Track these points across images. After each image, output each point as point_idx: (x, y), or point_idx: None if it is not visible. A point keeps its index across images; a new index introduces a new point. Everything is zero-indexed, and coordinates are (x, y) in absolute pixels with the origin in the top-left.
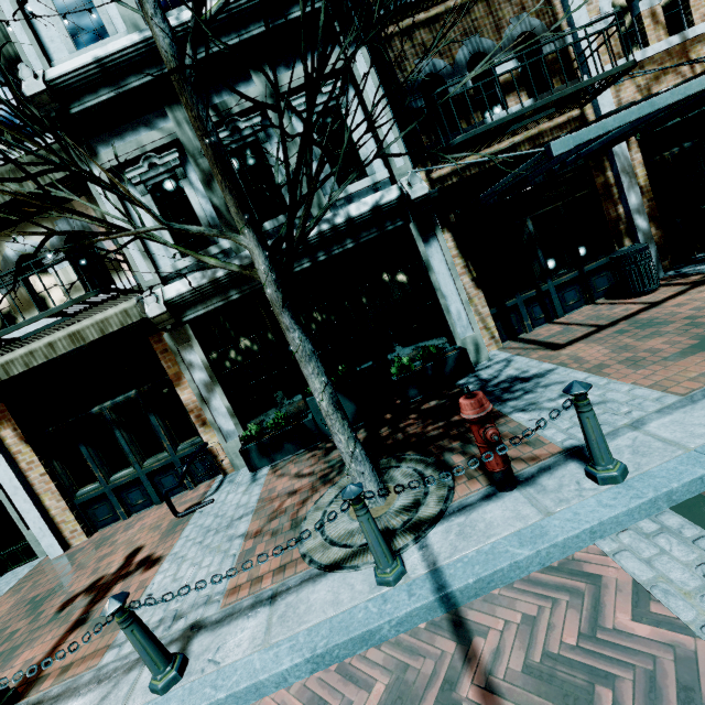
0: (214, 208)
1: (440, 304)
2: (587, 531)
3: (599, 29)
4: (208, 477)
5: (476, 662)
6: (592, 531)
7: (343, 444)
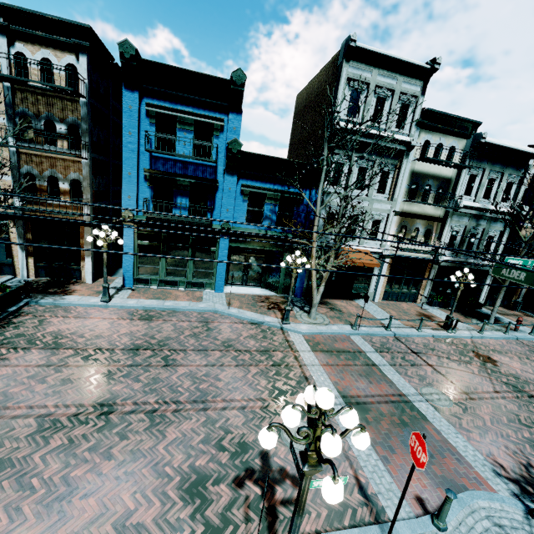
0: (461, 244)
1: (481, 291)
2: (531, 338)
3: None
4: (410, 301)
5: (524, 343)
6: (532, 338)
7: (494, 314)
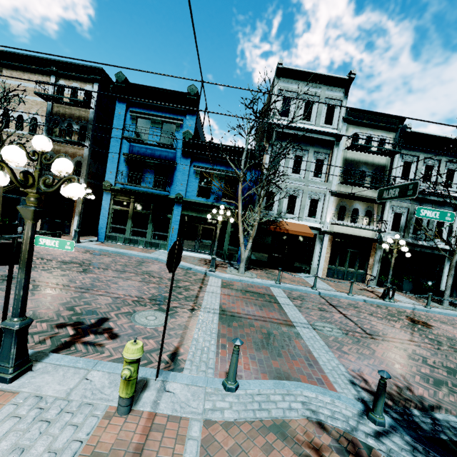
0: (406, 226)
1: (441, 277)
2: None
3: None
4: (359, 282)
5: None
6: None
7: (447, 293)
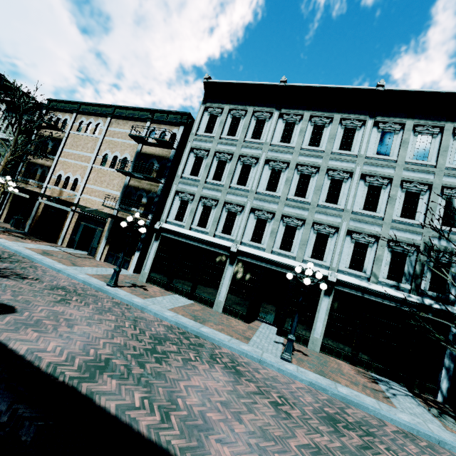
0: None
1: None
2: None
3: (54, 178)
4: None
5: None
6: None
7: None
